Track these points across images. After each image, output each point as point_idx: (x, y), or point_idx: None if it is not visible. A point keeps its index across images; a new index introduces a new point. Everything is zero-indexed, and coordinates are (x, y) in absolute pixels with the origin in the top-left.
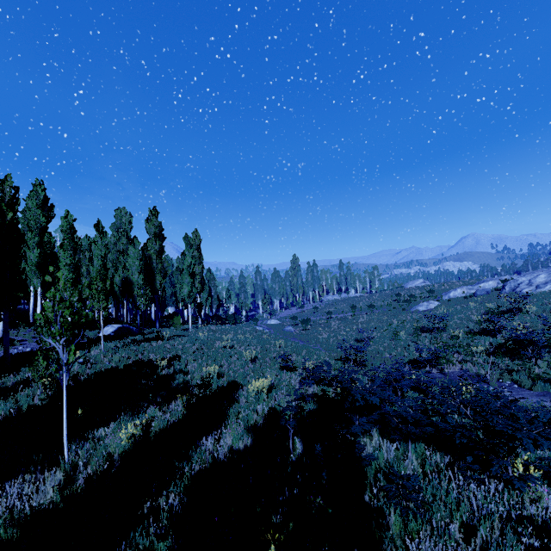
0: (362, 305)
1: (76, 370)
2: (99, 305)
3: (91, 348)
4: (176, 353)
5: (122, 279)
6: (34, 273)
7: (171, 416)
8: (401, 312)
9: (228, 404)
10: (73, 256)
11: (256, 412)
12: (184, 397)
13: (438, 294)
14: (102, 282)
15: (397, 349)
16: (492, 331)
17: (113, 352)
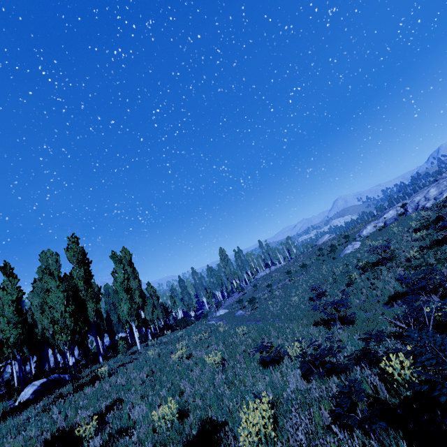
0: (293, 269)
1: None
2: None
3: None
4: (116, 396)
5: (51, 320)
6: None
7: None
8: (333, 261)
9: None
10: None
11: None
12: None
13: (352, 237)
14: None
15: (362, 292)
16: (443, 239)
17: (16, 434)
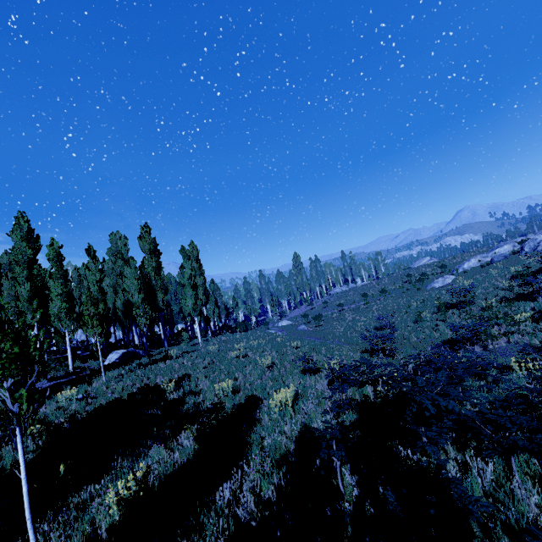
0: (373, 292)
1: (74, 408)
2: (94, 331)
3: (92, 380)
4: (185, 372)
5: (124, 302)
6: (26, 309)
7: (180, 454)
8: (416, 292)
9: (248, 427)
10: (64, 284)
11: (283, 435)
12: (196, 425)
13: (451, 268)
14: (93, 307)
15: (424, 332)
16: (528, 295)
17: (116, 381)
